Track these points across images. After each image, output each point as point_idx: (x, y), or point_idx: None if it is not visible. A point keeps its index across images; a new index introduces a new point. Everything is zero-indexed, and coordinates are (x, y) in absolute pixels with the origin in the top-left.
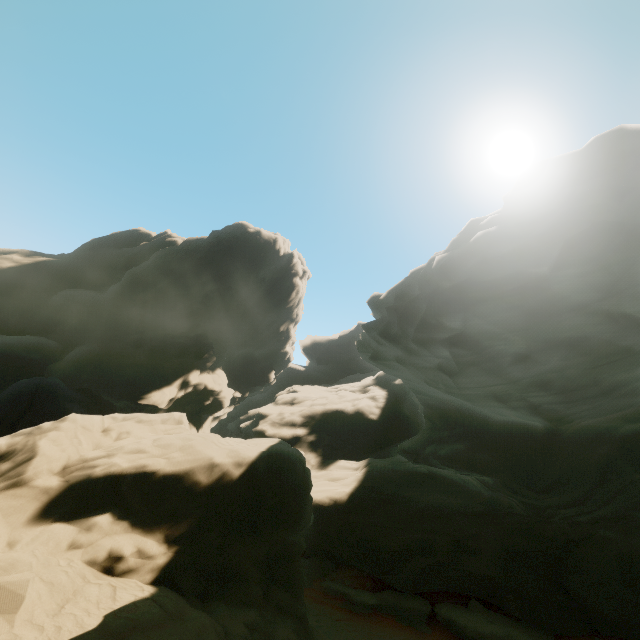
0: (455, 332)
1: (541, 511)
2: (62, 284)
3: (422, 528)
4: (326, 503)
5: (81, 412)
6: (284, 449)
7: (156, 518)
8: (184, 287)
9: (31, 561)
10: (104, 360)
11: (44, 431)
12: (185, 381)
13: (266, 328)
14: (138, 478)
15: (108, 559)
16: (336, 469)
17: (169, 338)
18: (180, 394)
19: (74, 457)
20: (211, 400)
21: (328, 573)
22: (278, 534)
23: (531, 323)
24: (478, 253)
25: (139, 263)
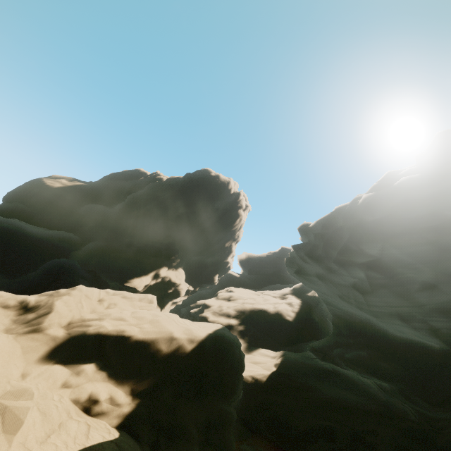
0: (372, 258)
1: (434, 422)
2: (88, 200)
3: (325, 416)
4: (249, 381)
5: (87, 286)
6: (226, 334)
7: (126, 373)
8: (164, 209)
9: (34, 392)
10: (106, 252)
11: (60, 295)
12: (157, 274)
13: (216, 243)
14: (118, 339)
15: (88, 400)
16: (258, 355)
17: (150, 242)
18: (152, 282)
19: (77, 316)
20: (172, 289)
21: (245, 438)
22: (216, 403)
23: (442, 257)
24: (401, 194)
25: (137, 191)
